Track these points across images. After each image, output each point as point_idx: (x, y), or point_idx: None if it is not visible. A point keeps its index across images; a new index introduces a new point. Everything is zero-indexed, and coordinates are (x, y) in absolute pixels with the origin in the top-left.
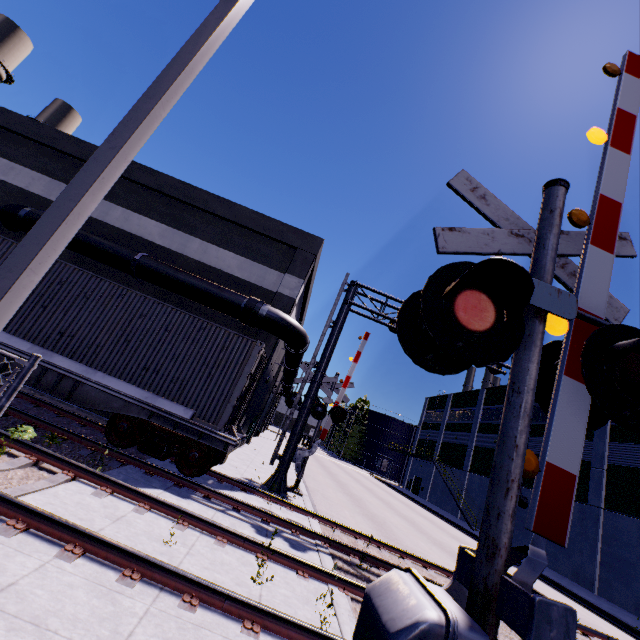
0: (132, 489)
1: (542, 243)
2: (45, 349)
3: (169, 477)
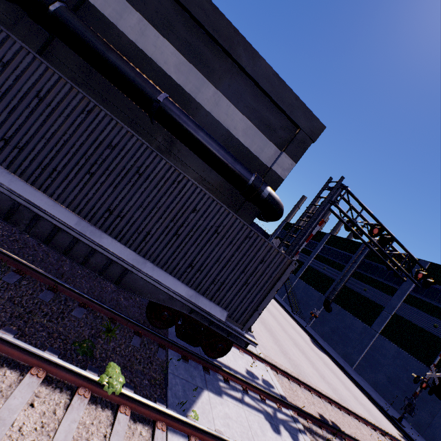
0: (213, 435)
1: None
2: (93, 226)
3: (198, 360)
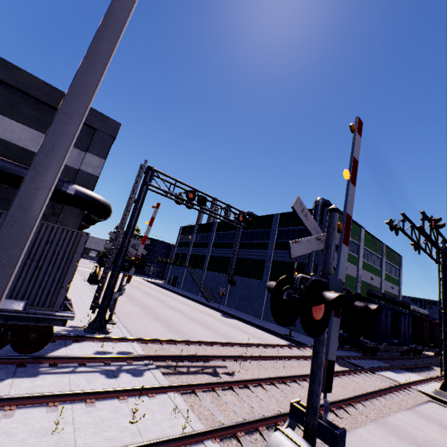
0: None
1: (330, 248)
2: None
3: (9, 361)
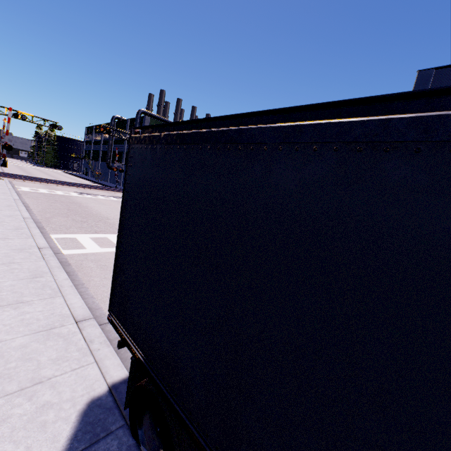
0: None
1: None
2: None
3: None
